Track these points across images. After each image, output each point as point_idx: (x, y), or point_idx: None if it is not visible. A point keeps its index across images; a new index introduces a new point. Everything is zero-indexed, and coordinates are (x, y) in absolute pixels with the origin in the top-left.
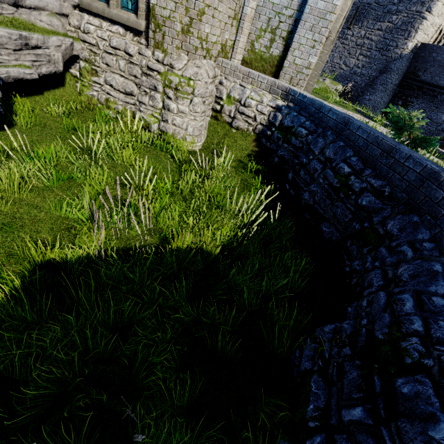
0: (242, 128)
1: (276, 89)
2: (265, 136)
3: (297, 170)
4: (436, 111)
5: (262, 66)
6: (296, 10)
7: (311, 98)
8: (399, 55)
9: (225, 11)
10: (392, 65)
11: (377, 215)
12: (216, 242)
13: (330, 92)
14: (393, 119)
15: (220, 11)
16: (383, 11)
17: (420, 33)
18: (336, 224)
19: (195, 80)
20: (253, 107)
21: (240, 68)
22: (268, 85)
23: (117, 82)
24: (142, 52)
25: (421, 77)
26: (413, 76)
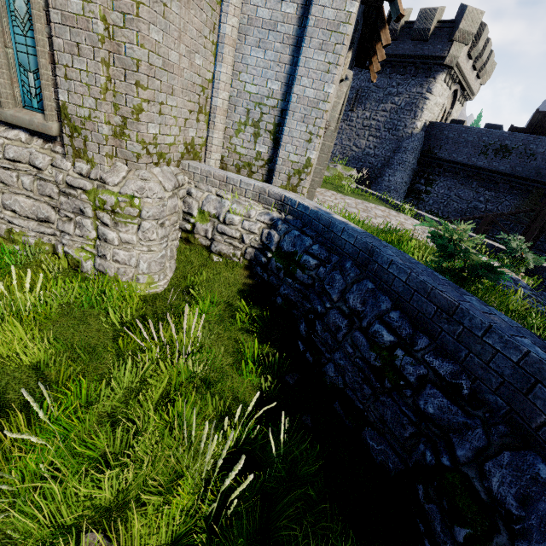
0: (226, 253)
1: (267, 198)
2: (260, 262)
3: (312, 321)
4: (462, 188)
5: (249, 166)
6: (280, 99)
7: (315, 210)
8: (410, 135)
9: (182, 105)
10: (405, 144)
11: (460, 441)
12: (158, 539)
13: (345, 179)
14: (436, 241)
15: (173, 105)
16: (384, 93)
17: (426, 113)
18: (390, 438)
19: (142, 197)
20: (237, 224)
21: (214, 173)
22: (255, 193)
23: (23, 206)
24: (57, 163)
25: (438, 154)
26: (430, 154)
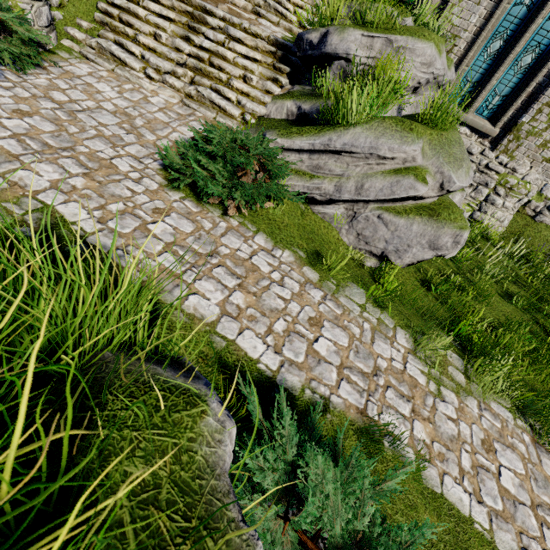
0: (546, 223)
1: None
2: None
3: None
4: None
5: None
6: None
7: None
8: None
9: None
10: None
11: None
12: None
13: None
14: None
15: None
16: None
17: None
18: None
19: (532, 184)
20: None
21: None
22: None
23: None
24: (485, 153)
25: None
26: None
